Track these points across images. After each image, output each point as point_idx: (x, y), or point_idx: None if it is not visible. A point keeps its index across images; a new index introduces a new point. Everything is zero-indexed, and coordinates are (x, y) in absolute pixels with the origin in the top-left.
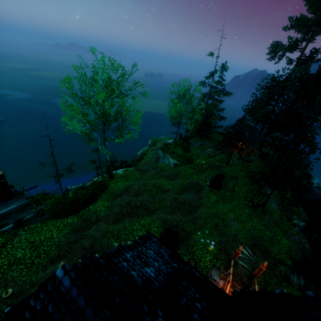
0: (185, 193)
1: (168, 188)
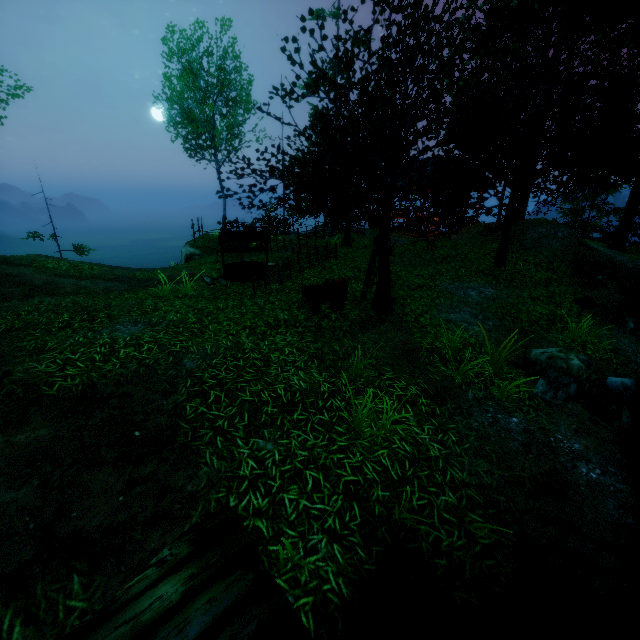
0: (95, 281)
1: (42, 265)
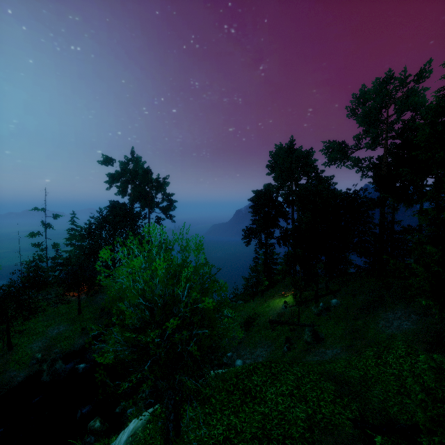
0: None
1: None
